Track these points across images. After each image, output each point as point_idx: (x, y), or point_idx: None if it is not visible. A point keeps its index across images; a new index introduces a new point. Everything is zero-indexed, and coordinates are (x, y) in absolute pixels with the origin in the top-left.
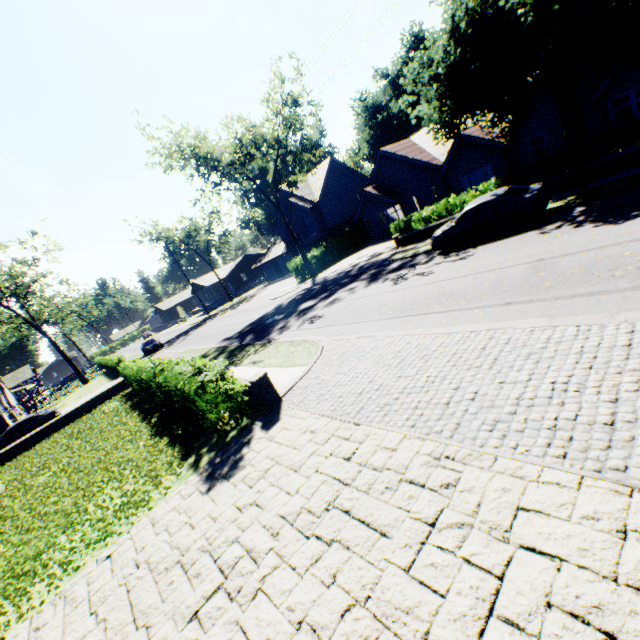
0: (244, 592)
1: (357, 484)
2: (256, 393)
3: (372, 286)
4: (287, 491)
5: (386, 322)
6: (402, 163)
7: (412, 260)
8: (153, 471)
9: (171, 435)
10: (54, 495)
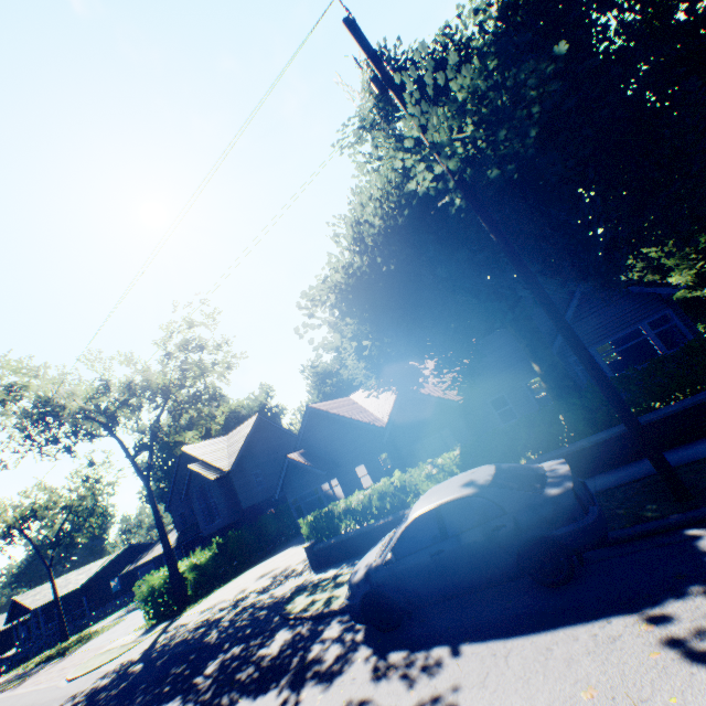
0: None
1: None
2: None
3: None
4: None
5: None
6: (337, 422)
7: (313, 634)
8: None
9: None
10: None
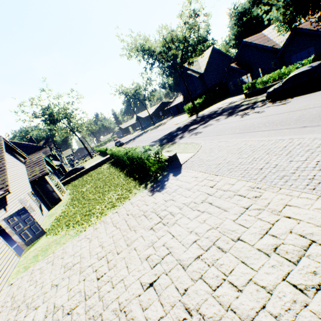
0: (169, 223)
1: (215, 195)
2: (170, 162)
3: (229, 118)
4: (185, 196)
5: (235, 135)
6: (255, 48)
7: (253, 105)
8: (128, 188)
9: (133, 177)
10: (90, 194)
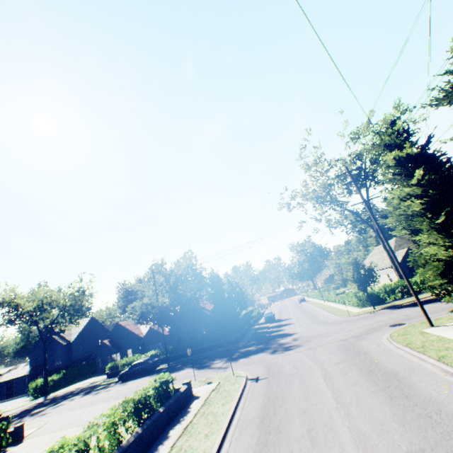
0: None
1: (56, 437)
2: (13, 434)
3: (84, 396)
4: (30, 447)
5: (83, 407)
6: (127, 331)
7: (109, 384)
8: None
9: None
10: None
